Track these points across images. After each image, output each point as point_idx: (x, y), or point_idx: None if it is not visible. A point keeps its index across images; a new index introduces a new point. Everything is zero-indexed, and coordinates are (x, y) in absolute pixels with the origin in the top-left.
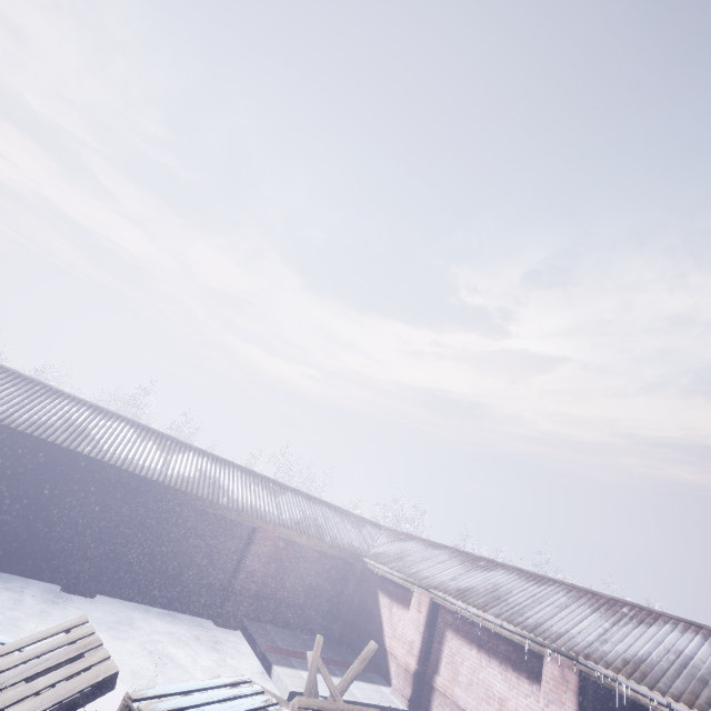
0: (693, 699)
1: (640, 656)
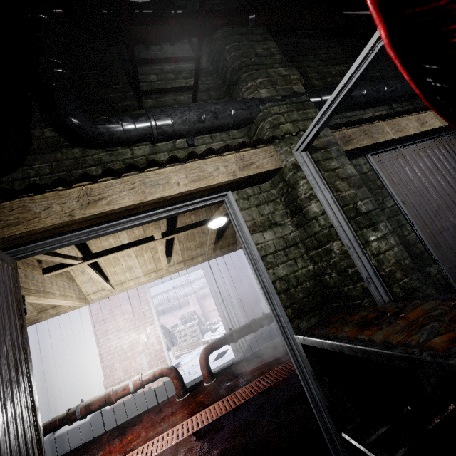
0: (169, 301)
1: (158, 303)
